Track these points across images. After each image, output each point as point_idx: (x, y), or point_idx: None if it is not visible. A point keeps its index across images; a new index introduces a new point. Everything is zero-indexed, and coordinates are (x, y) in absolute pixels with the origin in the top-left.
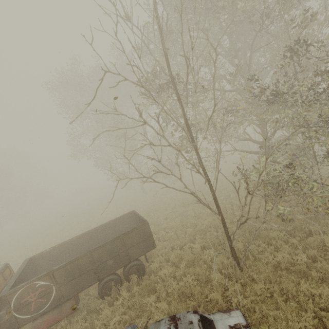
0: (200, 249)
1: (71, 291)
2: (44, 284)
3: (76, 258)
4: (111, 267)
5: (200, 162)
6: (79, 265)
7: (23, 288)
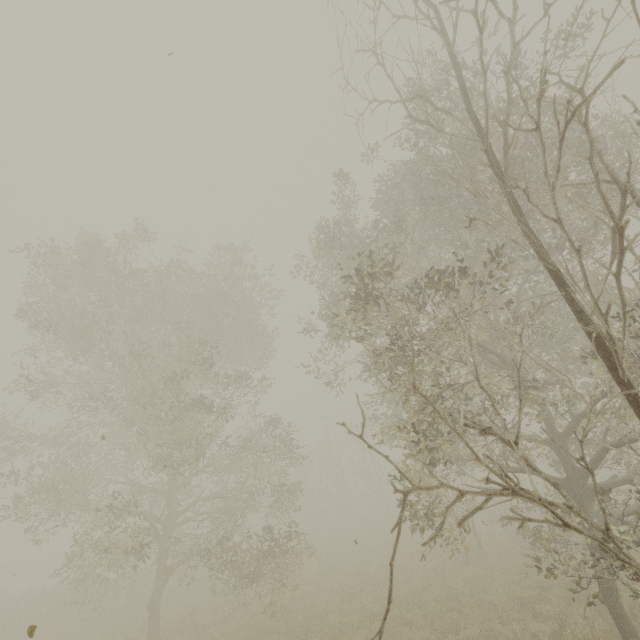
0: None
1: None
2: None
3: None
4: None
5: None
6: None
7: None
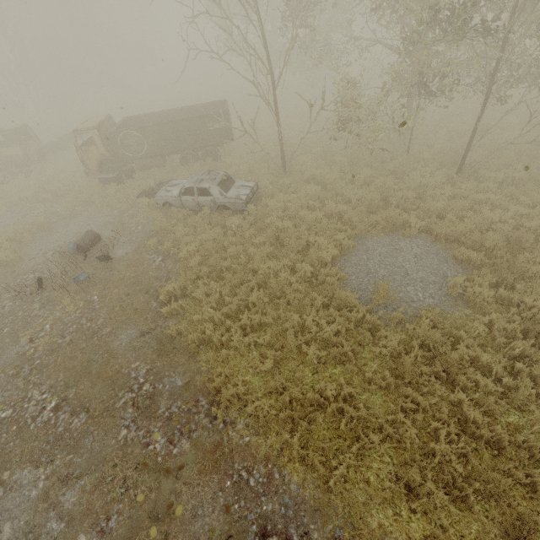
0: (274, 157)
1: (158, 150)
2: (138, 135)
3: (160, 124)
4: (190, 143)
5: (265, 47)
6: (163, 131)
7: (124, 132)
